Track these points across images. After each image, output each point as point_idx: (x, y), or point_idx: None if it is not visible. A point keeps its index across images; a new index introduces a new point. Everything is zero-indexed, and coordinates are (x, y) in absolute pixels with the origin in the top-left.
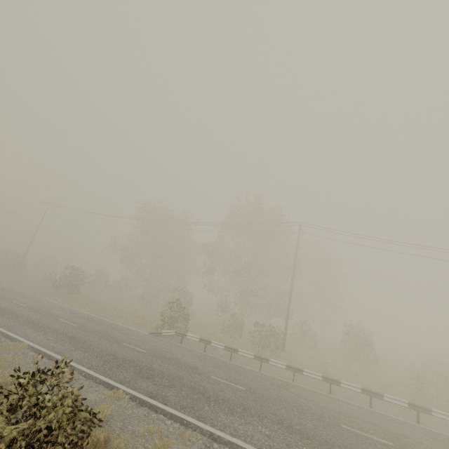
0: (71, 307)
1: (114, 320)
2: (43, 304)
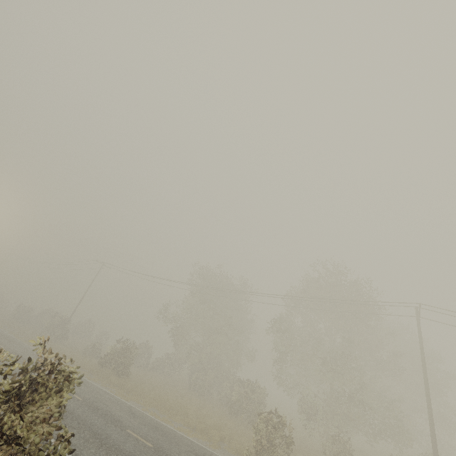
0: (126, 401)
1: (182, 431)
2: (97, 394)
